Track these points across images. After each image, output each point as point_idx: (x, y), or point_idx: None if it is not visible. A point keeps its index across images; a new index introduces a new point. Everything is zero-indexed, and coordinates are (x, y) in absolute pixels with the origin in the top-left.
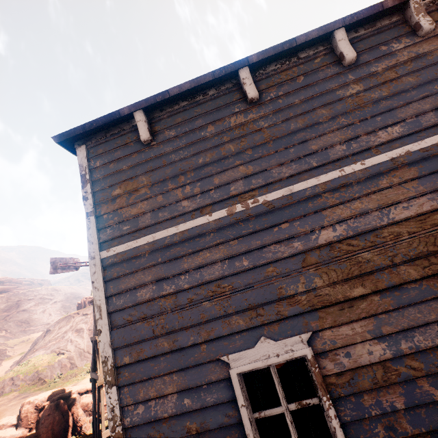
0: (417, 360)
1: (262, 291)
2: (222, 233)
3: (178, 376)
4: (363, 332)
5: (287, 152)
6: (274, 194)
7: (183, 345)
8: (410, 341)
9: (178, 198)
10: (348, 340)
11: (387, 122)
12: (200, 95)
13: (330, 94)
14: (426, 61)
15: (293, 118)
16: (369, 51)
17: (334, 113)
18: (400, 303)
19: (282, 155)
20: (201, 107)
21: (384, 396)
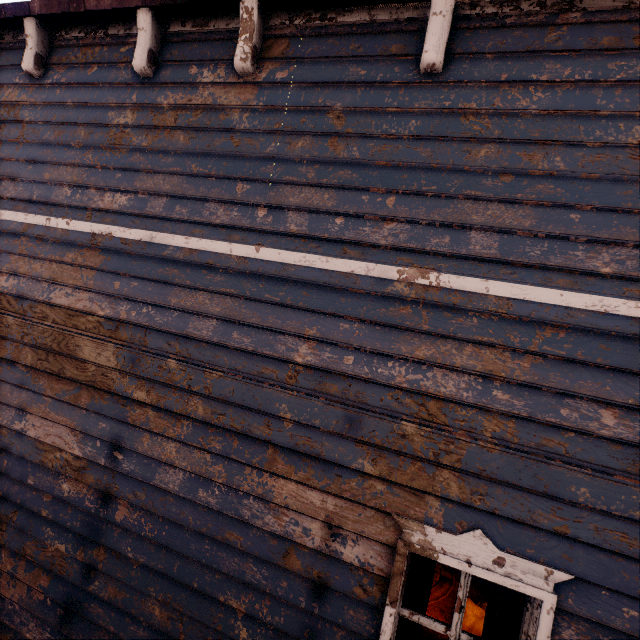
0: None
1: None
2: None
3: None
4: None
5: (25, 168)
6: None
7: None
8: None
9: None
10: None
11: (121, 185)
12: None
13: (102, 112)
14: (214, 120)
15: (55, 125)
16: (178, 67)
17: (88, 141)
18: (5, 377)
19: (20, 168)
20: None
21: None
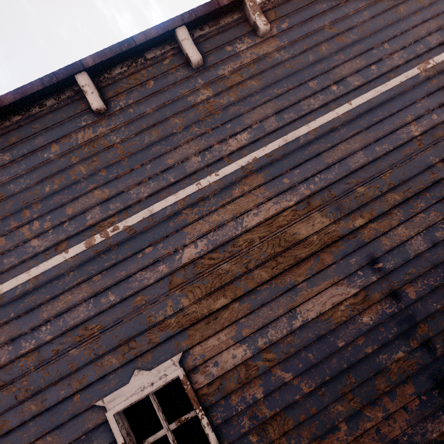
0: (271, 352)
1: (132, 324)
2: (83, 269)
3: (52, 436)
4: (227, 340)
5: (144, 170)
6: (134, 218)
7: (53, 402)
8: (265, 337)
9: (26, 237)
10: (215, 350)
11: (236, 129)
12: (36, 107)
13: (182, 101)
14: (266, 64)
15: (147, 130)
16: (216, 52)
17: (187, 122)
18: (256, 305)
19: (139, 172)
20: (40, 121)
21: (247, 391)
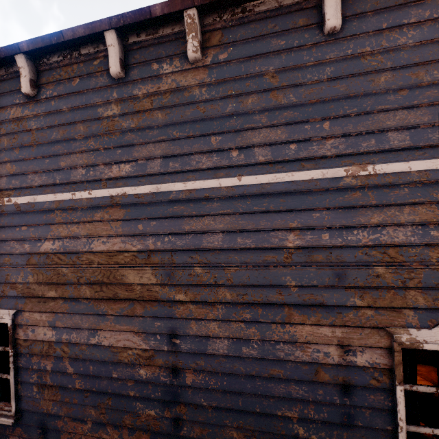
0: (68, 347)
1: None
2: None
3: None
4: (45, 321)
5: (43, 162)
6: (23, 199)
7: None
8: (69, 335)
9: None
10: (36, 322)
11: (123, 157)
12: None
13: (92, 110)
14: (181, 98)
15: (58, 127)
16: (142, 66)
17: (88, 133)
18: (72, 310)
19: (39, 163)
20: None
21: (44, 360)
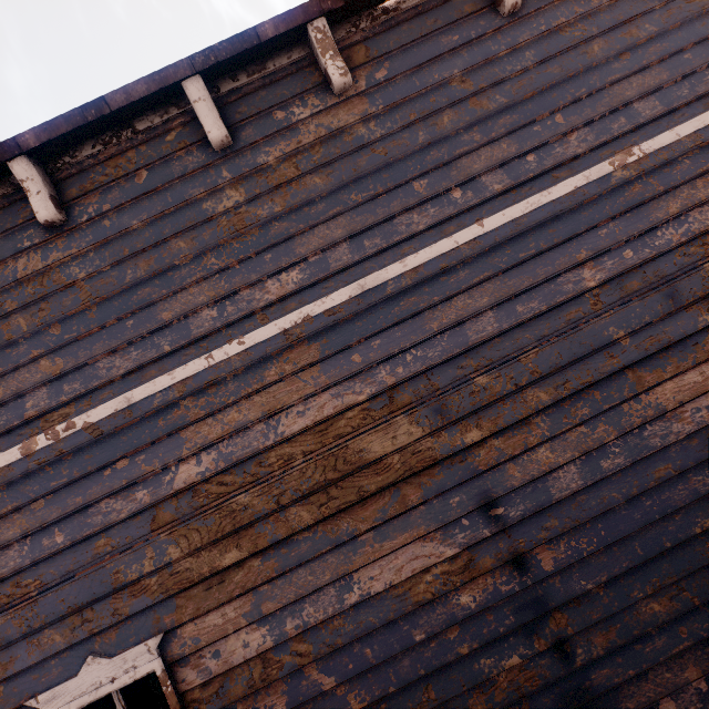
0: (306, 641)
1: (88, 583)
2: (17, 490)
3: None
4: (237, 618)
5: (123, 328)
6: (101, 410)
7: None
8: (298, 618)
9: None
10: (217, 633)
11: (280, 263)
12: None
13: (192, 209)
14: (341, 146)
15: (131, 259)
16: (258, 121)
17: (198, 247)
18: (287, 565)
19: (114, 332)
20: None
21: (263, 700)
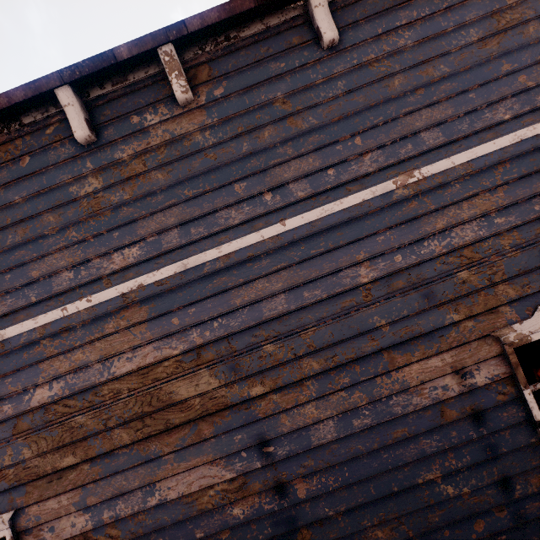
0: (117, 528)
1: None
2: None
3: None
4: (68, 505)
5: (2, 280)
6: None
7: None
8: (113, 510)
9: None
10: (53, 514)
11: (125, 240)
12: None
13: (61, 191)
14: (181, 149)
15: (13, 226)
16: (118, 123)
17: (63, 222)
18: (108, 471)
19: None
20: None
21: None
